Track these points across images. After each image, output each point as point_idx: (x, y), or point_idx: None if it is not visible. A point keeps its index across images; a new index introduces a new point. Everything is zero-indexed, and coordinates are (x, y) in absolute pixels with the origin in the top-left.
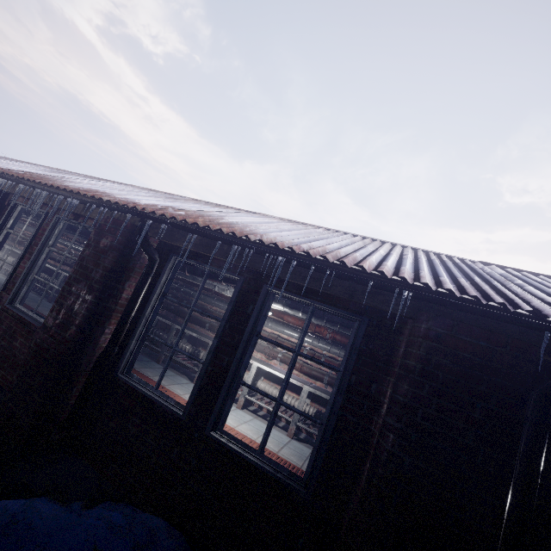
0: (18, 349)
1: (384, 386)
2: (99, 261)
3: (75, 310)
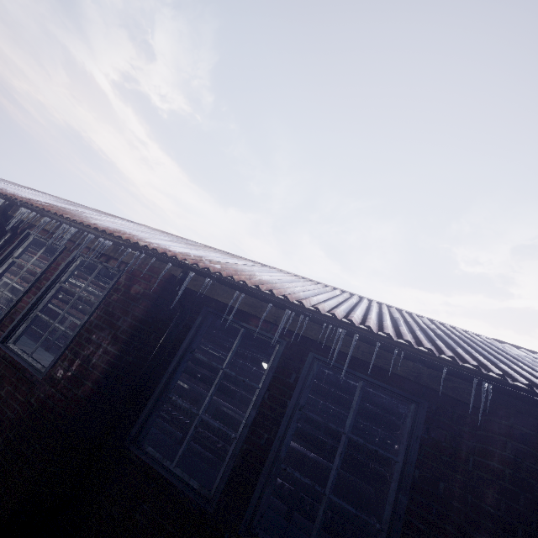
0: (3, 399)
1: (453, 485)
2: (128, 308)
3: (93, 362)
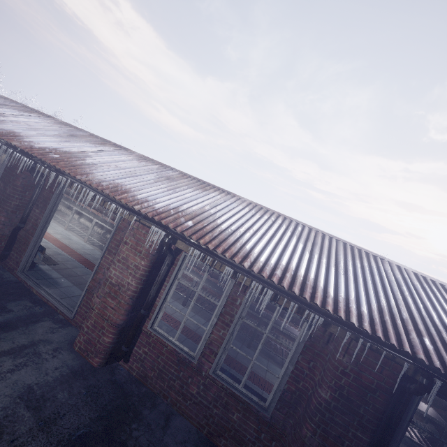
0: (237, 423)
1: None
2: (366, 398)
3: (347, 444)
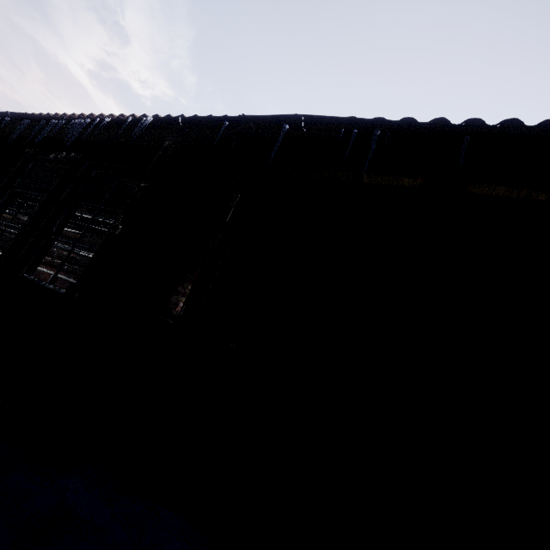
0: None
1: None
2: None
3: None
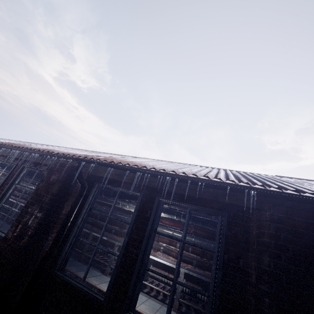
0: None
1: (248, 260)
2: (49, 189)
3: (29, 224)
